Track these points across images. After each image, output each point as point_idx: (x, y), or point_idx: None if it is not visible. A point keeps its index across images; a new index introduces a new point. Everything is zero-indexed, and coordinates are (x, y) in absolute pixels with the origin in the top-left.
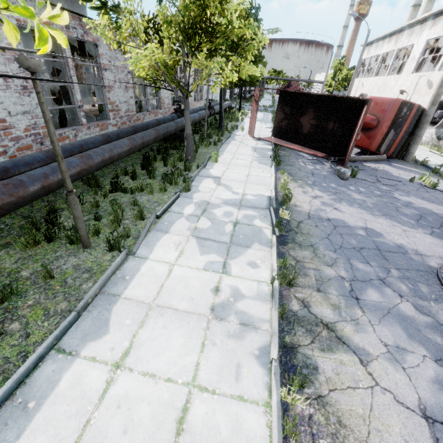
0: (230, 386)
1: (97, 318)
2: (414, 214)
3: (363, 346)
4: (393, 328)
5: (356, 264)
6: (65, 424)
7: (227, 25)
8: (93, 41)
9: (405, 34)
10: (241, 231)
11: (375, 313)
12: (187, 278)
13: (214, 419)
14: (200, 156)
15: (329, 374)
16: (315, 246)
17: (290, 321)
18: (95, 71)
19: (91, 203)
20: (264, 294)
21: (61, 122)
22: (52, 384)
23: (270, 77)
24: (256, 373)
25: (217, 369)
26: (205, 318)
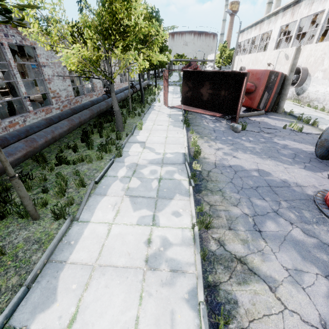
0: None
1: (46, 288)
2: (291, 154)
3: (270, 274)
4: (290, 253)
5: (255, 201)
6: None
7: (134, 26)
8: (30, 44)
9: (265, 23)
10: (165, 185)
11: (275, 241)
12: (124, 235)
13: None
14: (128, 126)
15: (247, 305)
16: (222, 190)
17: (210, 261)
18: None
19: (39, 178)
20: (188, 239)
21: (11, 111)
22: None
23: (176, 59)
24: (188, 317)
25: (154, 319)
26: (141, 270)
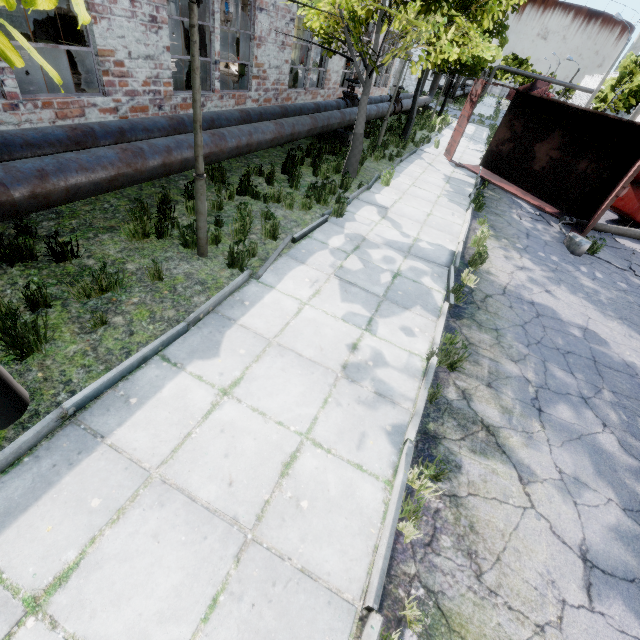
0: (349, 451)
1: (208, 338)
2: None
3: (528, 463)
4: (578, 457)
5: (554, 369)
6: (166, 429)
7: None
8: None
9: None
10: (402, 286)
11: (559, 433)
12: (320, 324)
13: (324, 476)
14: (365, 172)
15: (474, 478)
16: (501, 331)
17: (440, 408)
18: (238, 11)
19: (212, 201)
20: (414, 369)
21: (186, 82)
22: (155, 388)
23: (505, 67)
24: (383, 449)
25: (338, 430)
26: (333, 373)
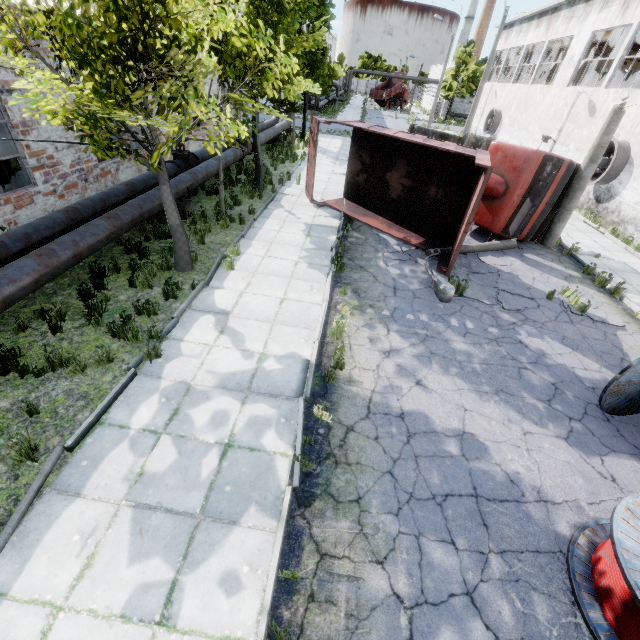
0: None
1: None
2: (546, 386)
3: None
4: None
5: (431, 548)
6: None
7: (193, 46)
8: None
9: (561, 16)
10: (233, 471)
11: None
12: None
13: None
14: (207, 254)
15: None
16: (364, 500)
17: None
18: None
19: None
20: None
21: None
22: None
23: (360, 70)
24: None
25: None
26: None
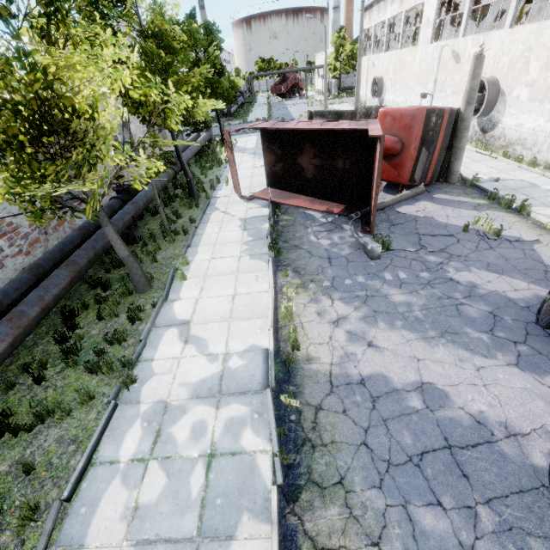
0: None
1: None
2: (485, 316)
3: None
4: None
5: (420, 515)
6: None
7: (90, 114)
8: None
9: None
10: (220, 482)
11: None
12: None
13: None
14: (161, 271)
15: None
16: (346, 480)
17: None
18: None
19: None
20: None
21: None
22: None
23: (257, 74)
24: None
25: None
26: None
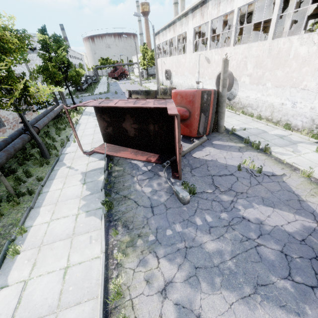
0: None
1: None
2: (279, 257)
3: None
4: None
5: None
6: None
7: None
8: None
9: (177, 24)
10: None
11: None
12: None
13: None
14: None
15: None
16: None
17: None
18: None
19: None
20: None
21: None
22: None
23: (99, 66)
24: None
25: None
26: None
